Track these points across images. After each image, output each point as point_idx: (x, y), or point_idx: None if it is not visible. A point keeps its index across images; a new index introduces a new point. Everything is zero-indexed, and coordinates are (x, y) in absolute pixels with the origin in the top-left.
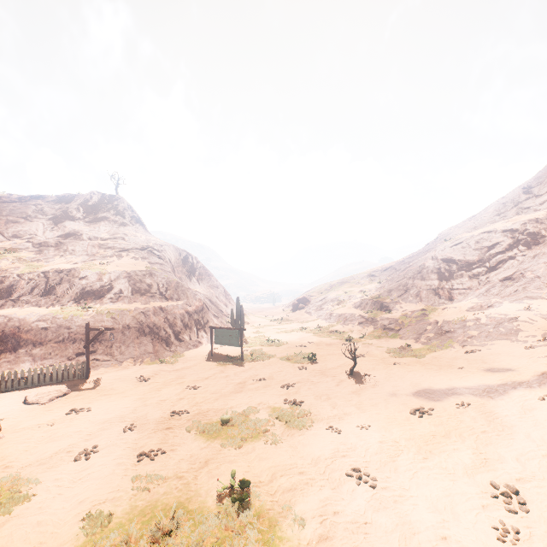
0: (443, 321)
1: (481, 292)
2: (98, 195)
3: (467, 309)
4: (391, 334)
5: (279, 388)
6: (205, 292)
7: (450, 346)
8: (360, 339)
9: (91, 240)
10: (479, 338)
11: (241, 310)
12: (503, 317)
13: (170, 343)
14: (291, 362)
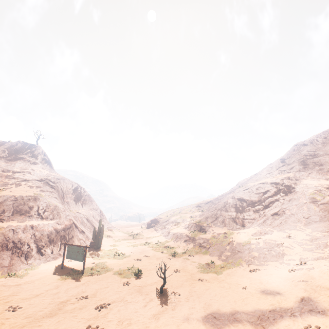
0: (236, 243)
1: (260, 222)
2: (22, 143)
3: (252, 234)
4: (204, 251)
5: (93, 309)
6: (85, 213)
7: (240, 264)
8: (182, 254)
9: (4, 172)
10: (259, 258)
11: (101, 228)
12: (274, 242)
13: (30, 256)
14: (121, 277)
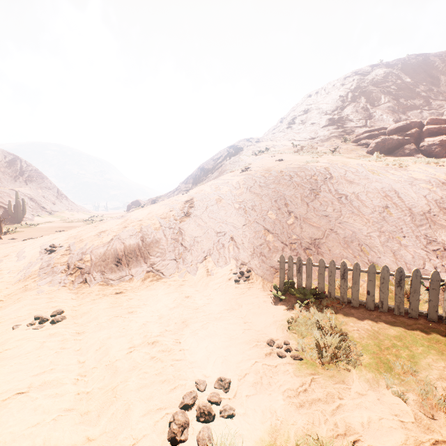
0: None
1: None
2: None
3: None
4: None
5: None
6: (29, 192)
7: None
8: None
9: None
10: None
11: (18, 202)
12: None
13: None
14: None
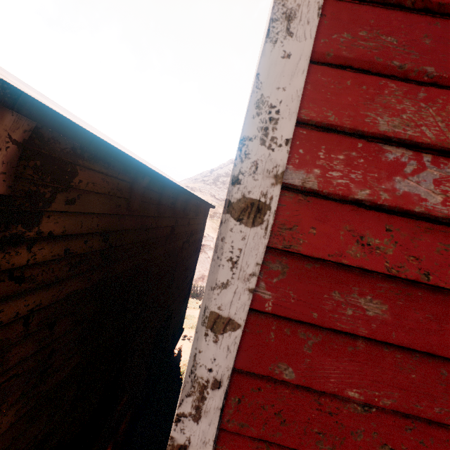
0: None
1: None
2: None
3: None
4: None
5: None
6: None
7: None
8: None
9: None
10: None
11: None
12: None
13: None
14: None
